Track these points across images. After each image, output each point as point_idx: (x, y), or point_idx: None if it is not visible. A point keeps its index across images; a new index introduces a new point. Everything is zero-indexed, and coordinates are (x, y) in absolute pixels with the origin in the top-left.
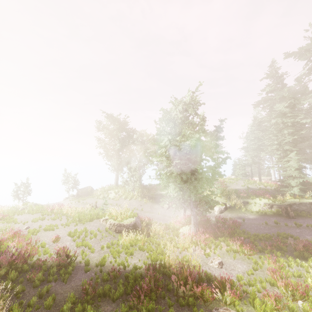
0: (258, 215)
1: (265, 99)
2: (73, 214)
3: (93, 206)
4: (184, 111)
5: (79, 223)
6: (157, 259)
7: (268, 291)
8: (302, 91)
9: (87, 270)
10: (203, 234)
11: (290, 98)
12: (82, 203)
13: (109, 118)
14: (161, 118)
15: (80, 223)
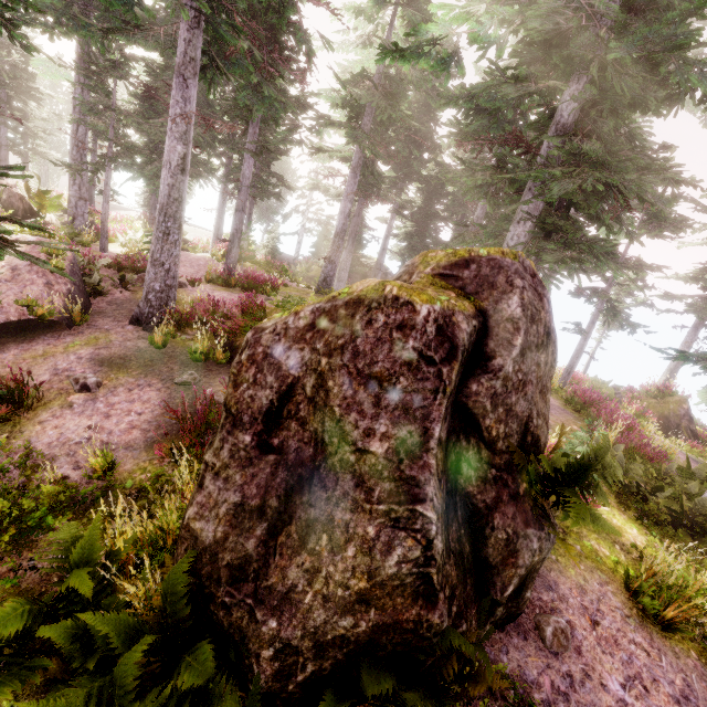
0: None
1: None
2: None
3: None
4: None
5: None
6: None
7: None
8: None
9: None
10: None
11: None
12: None
13: None
14: None
15: None
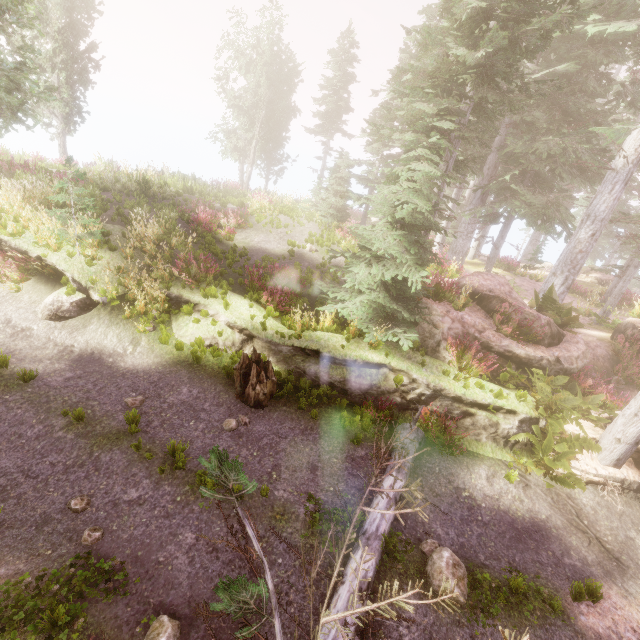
0: (171, 359)
1: None
2: None
3: None
4: None
5: None
6: None
7: None
8: None
9: None
10: None
11: None
12: None
13: None
14: None
15: None
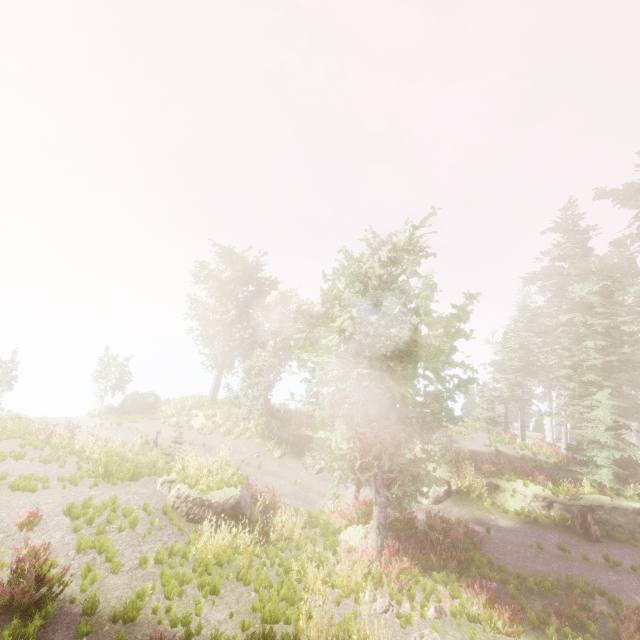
0: (520, 521)
1: (549, 272)
2: (95, 456)
3: (148, 442)
4: (388, 263)
5: (103, 481)
6: (278, 616)
7: None
8: (624, 267)
9: (82, 631)
10: (397, 556)
11: (605, 277)
12: (125, 429)
13: (225, 254)
14: (338, 270)
15: (106, 482)
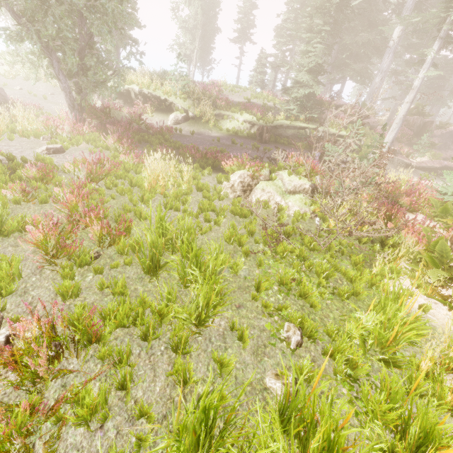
0: (227, 134)
1: None
2: None
3: None
4: None
5: None
6: None
7: (71, 175)
8: None
9: None
10: (80, 124)
11: None
12: None
13: None
14: None
15: None
